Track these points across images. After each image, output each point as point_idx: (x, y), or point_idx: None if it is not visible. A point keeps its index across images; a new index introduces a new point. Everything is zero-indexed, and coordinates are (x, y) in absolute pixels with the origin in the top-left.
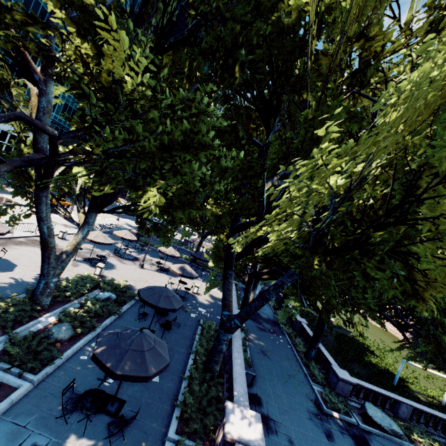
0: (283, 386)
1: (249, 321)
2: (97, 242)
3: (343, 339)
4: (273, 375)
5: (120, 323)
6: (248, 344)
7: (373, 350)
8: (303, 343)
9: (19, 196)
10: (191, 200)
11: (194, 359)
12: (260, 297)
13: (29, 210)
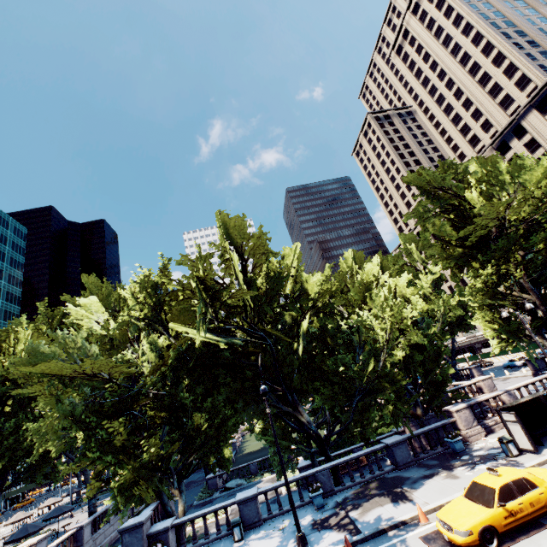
0: None
1: None
2: (18, 521)
3: None
4: None
5: None
6: None
7: None
8: None
9: None
10: None
11: None
12: None
13: None
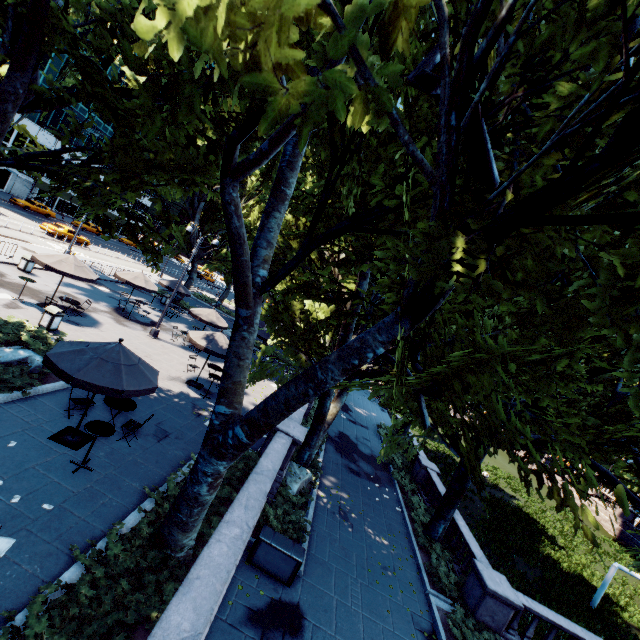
0: (365, 590)
1: (332, 454)
2: (58, 272)
3: (502, 509)
4: (350, 564)
5: (18, 410)
6: (316, 494)
7: (554, 535)
8: (426, 506)
9: (2, 215)
10: (200, 166)
11: (145, 511)
12: (304, 375)
13: (1, 231)
